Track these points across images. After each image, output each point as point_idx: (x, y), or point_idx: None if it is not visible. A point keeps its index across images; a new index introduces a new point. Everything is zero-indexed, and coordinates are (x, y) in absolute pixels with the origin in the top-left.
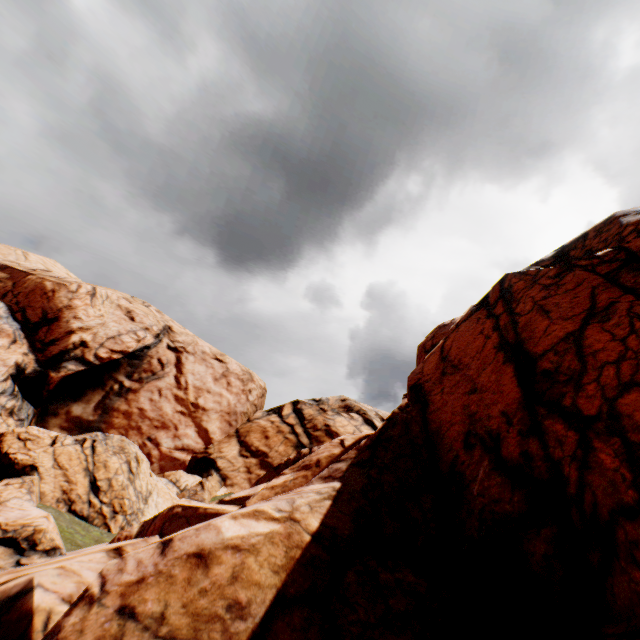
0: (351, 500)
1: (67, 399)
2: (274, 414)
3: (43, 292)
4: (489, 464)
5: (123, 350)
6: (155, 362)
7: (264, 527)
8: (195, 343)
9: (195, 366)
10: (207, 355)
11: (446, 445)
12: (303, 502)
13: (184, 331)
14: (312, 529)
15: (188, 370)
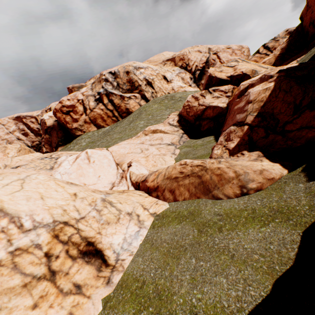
0: (284, 48)
1: (199, 81)
2: (256, 54)
3: (181, 59)
4: (312, 27)
5: (204, 62)
6: (212, 61)
7: (270, 57)
8: (218, 48)
9: (222, 55)
10: (224, 49)
11: (305, 28)
12: (275, 52)
13: (213, 47)
14: (278, 54)
15: (221, 57)
